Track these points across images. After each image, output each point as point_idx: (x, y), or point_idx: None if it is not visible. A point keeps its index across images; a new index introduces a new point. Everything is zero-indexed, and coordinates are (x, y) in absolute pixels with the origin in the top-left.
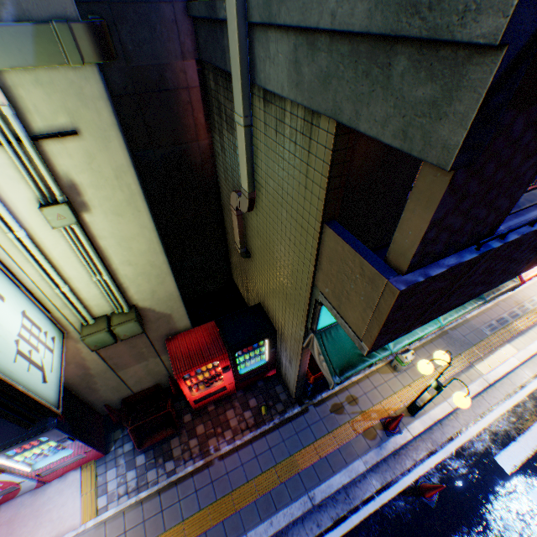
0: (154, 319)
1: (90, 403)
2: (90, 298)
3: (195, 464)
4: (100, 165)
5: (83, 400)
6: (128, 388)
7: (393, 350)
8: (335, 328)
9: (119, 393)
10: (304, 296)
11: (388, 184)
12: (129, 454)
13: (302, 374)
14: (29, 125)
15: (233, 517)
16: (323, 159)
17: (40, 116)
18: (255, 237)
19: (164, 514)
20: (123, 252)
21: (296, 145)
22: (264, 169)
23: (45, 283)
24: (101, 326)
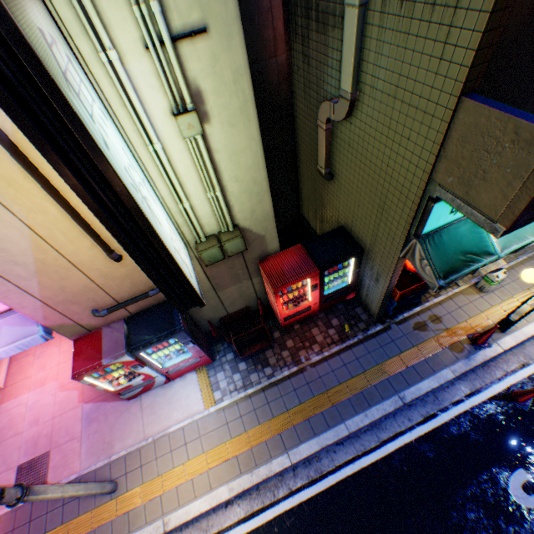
0: (250, 240)
1: (195, 320)
2: (202, 216)
3: (289, 370)
4: (221, 69)
5: (191, 317)
6: (224, 309)
7: (500, 255)
8: (437, 234)
9: (217, 314)
10: (413, 197)
11: (533, 46)
12: (232, 362)
13: (389, 291)
14: (168, 25)
15: (330, 409)
16: (479, 8)
17: (177, 13)
18: (343, 152)
19: (270, 405)
20: (232, 167)
21: (434, 7)
22: (372, 61)
23: (171, 200)
24: (213, 243)
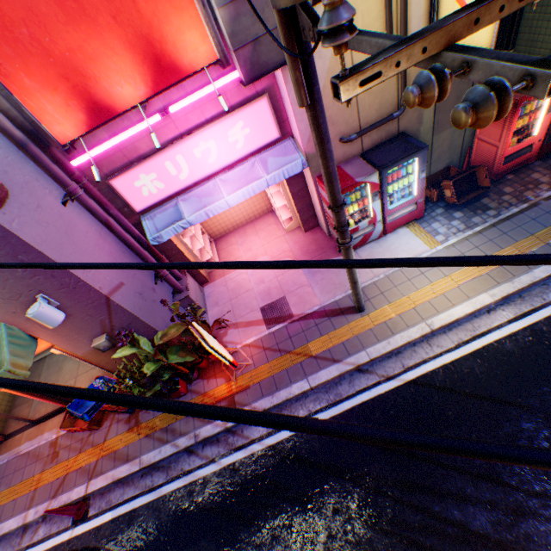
0: None
1: None
2: None
3: (517, 208)
4: None
5: None
6: (427, 167)
7: None
8: None
9: None
10: None
11: None
12: (443, 214)
13: None
14: None
15: None
16: None
17: None
18: None
19: (507, 235)
20: None
21: None
22: None
23: None
24: None
